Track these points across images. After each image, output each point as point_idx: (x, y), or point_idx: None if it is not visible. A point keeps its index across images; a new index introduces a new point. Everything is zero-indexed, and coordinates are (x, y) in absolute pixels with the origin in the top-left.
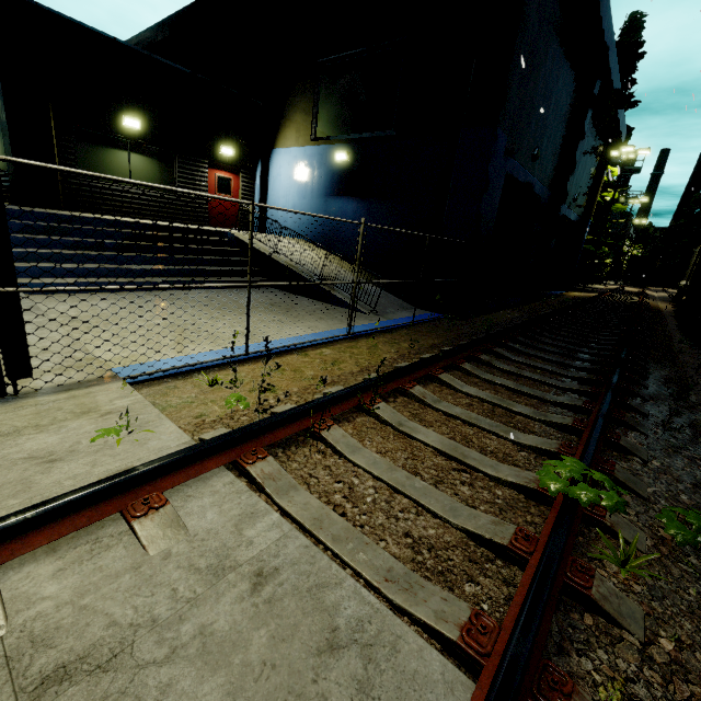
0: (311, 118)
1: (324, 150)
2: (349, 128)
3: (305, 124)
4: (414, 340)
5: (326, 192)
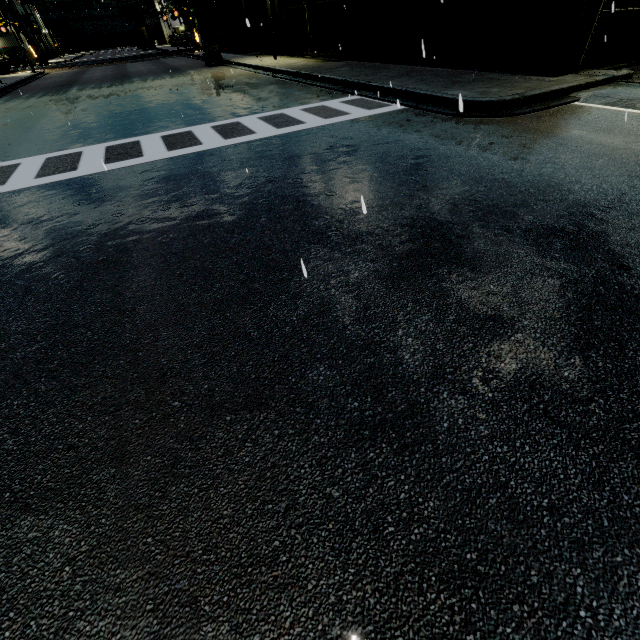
0: None
1: None
2: None
3: None
4: None
5: None
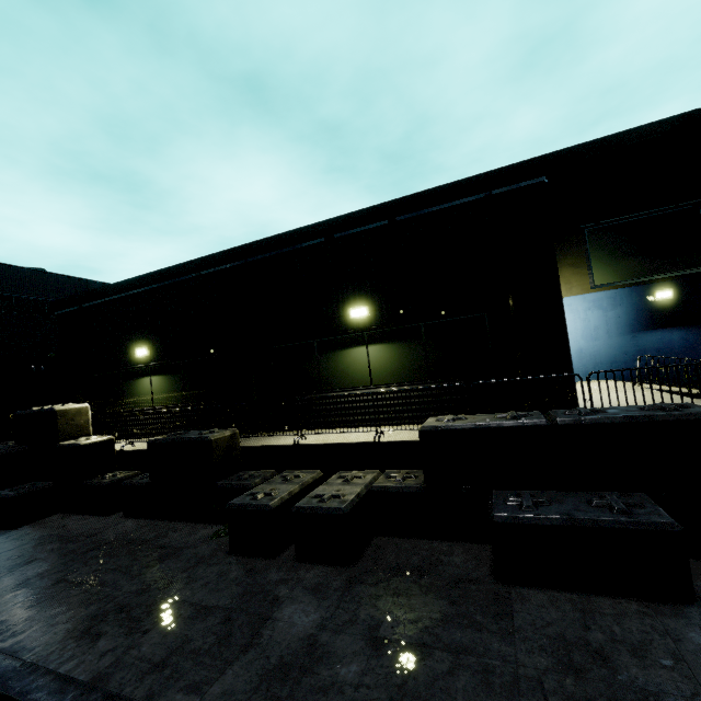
0: (586, 270)
1: (616, 293)
2: (644, 271)
3: (577, 276)
4: None
5: (632, 329)
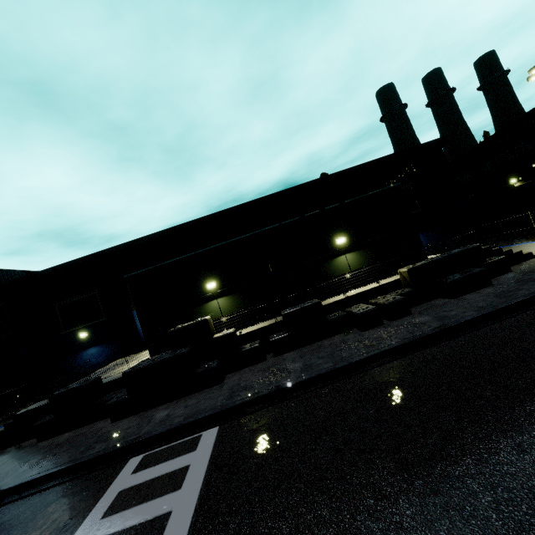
0: None
1: None
2: None
3: None
4: (532, 240)
5: None
